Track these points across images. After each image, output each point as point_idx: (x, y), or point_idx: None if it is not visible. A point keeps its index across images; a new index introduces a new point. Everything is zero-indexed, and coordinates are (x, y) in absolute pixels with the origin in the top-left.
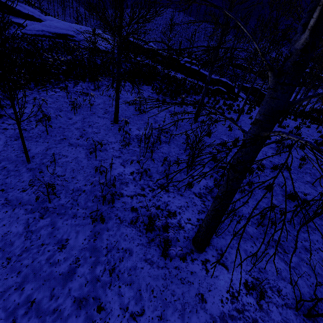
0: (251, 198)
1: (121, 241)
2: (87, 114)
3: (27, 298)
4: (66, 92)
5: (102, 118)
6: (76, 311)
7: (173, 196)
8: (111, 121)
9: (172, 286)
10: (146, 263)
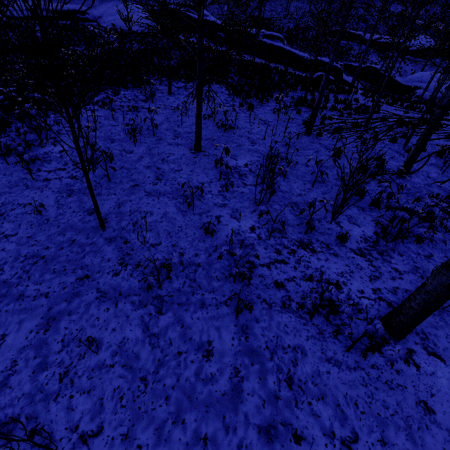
0: (434, 248)
1: (283, 336)
2: (152, 142)
3: (194, 434)
4: (111, 109)
5: (175, 146)
6: (268, 445)
7: (325, 257)
8: (191, 149)
9: (379, 395)
10: (330, 365)
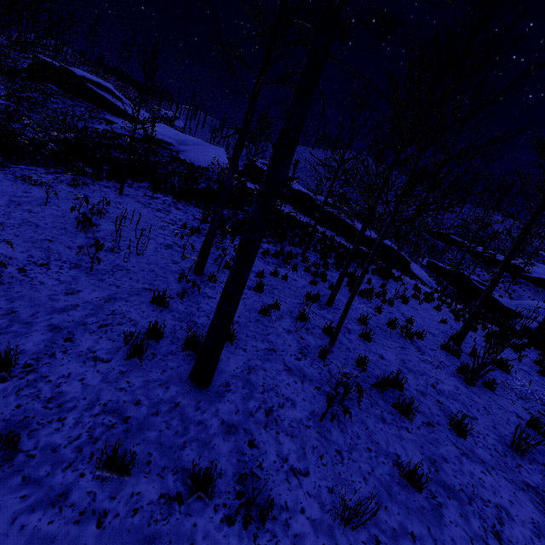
0: None
1: None
2: None
3: None
4: None
5: None
6: None
7: None
8: None
9: None
10: None
